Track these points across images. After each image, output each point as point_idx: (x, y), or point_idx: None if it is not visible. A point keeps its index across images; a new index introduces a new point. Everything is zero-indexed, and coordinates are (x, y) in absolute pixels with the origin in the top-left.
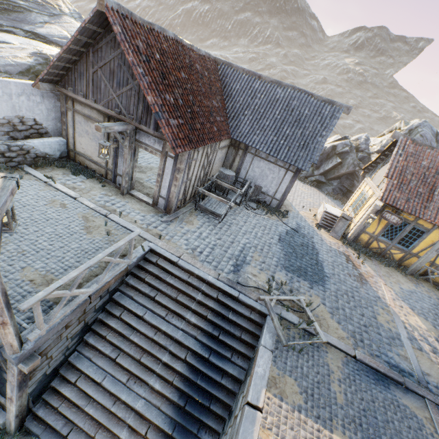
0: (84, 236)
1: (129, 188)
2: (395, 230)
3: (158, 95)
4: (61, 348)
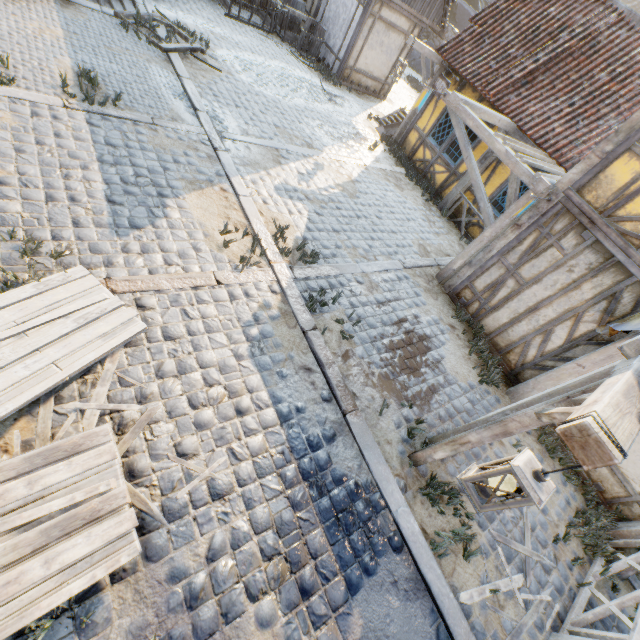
0: None
1: None
2: (449, 124)
3: None
4: None
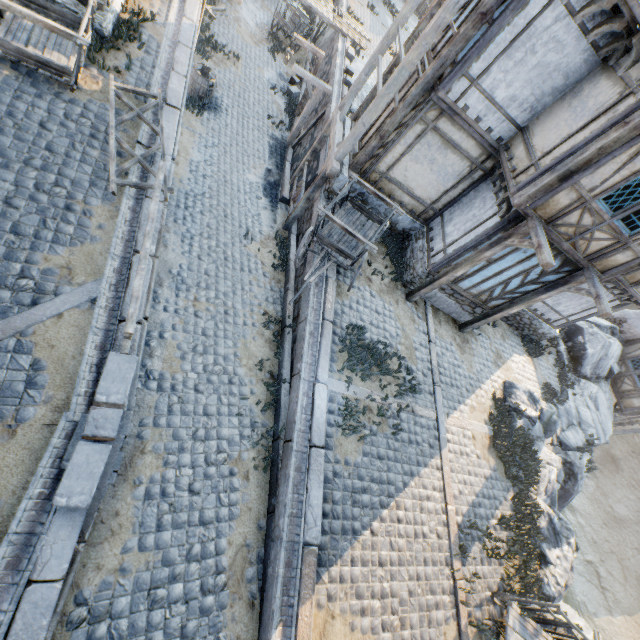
0: None
1: None
2: None
3: None
4: None
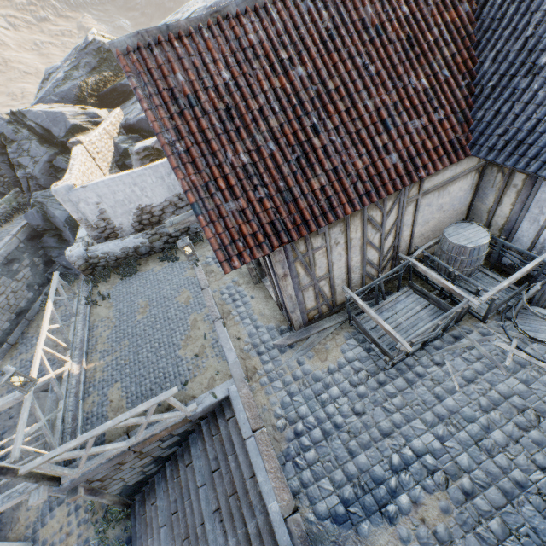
0: (177, 352)
1: (259, 275)
2: None
3: (205, 163)
4: (131, 472)
